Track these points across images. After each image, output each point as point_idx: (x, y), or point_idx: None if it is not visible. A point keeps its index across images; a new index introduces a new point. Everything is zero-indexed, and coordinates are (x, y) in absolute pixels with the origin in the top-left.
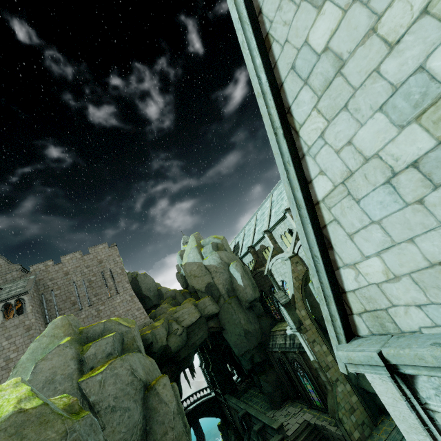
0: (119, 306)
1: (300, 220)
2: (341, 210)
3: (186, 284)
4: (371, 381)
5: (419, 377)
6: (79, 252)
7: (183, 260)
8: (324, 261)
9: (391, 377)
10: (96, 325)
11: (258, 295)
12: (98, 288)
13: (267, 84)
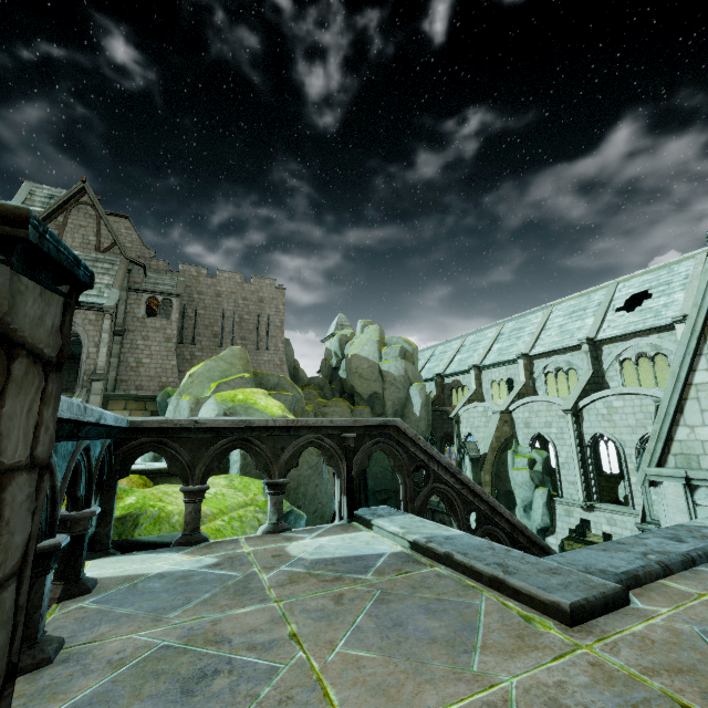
0: (264, 365)
1: (672, 388)
2: (706, 395)
3: (331, 379)
4: (666, 486)
5: (700, 488)
6: (241, 275)
7: (351, 349)
8: (672, 418)
9: (683, 485)
10: (272, 376)
11: (428, 437)
12: (247, 331)
13: (707, 304)
